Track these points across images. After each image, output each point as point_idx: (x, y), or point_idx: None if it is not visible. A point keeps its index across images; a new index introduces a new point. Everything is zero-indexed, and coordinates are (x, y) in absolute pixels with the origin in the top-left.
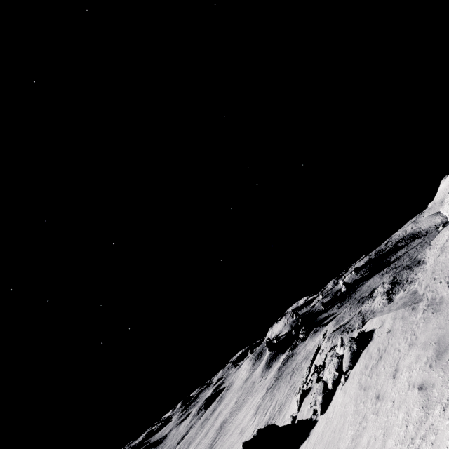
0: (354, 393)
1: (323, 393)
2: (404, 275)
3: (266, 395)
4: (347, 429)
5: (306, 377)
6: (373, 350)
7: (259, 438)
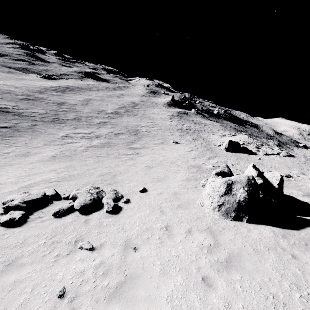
0: (290, 163)
1: (266, 152)
2: (284, 147)
3: (175, 117)
4: (291, 166)
5: (245, 141)
6: (297, 160)
7: (236, 143)
